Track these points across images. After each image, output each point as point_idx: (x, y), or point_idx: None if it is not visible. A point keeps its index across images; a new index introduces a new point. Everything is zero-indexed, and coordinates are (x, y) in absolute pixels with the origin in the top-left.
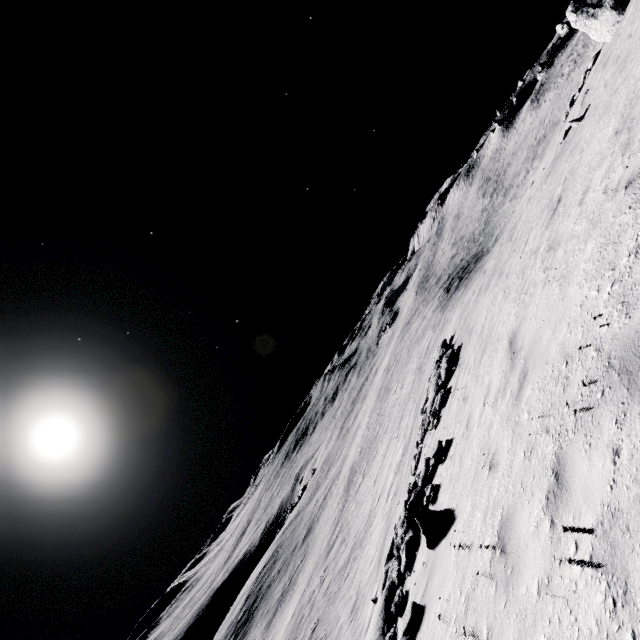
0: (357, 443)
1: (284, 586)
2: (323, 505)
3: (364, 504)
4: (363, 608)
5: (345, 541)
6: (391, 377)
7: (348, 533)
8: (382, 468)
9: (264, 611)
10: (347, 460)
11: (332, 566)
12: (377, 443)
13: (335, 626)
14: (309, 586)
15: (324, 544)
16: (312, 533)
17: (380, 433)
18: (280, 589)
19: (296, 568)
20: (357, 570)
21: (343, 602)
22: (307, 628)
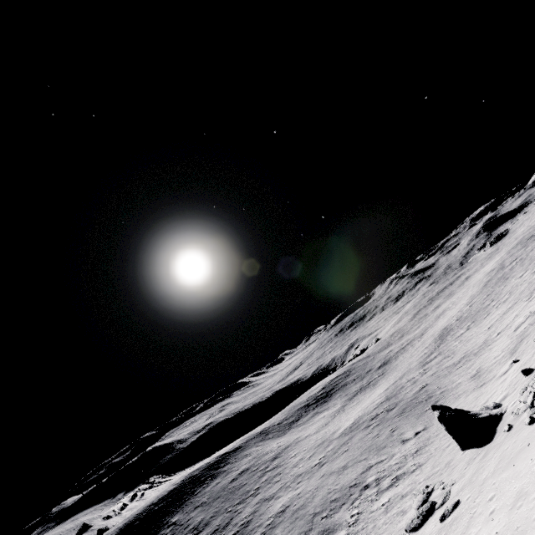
0: (450, 316)
1: (361, 386)
2: (401, 351)
3: (474, 339)
4: (490, 373)
5: (450, 356)
6: (511, 270)
7: (453, 353)
8: (501, 319)
9: (342, 394)
10: (434, 327)
11: (435, 367)
12: (488, 310)
13: (451, 384)
14: (403, 378)
15: (414, 364)
16: (390, 364)
17: (493, 304)
18: (357, 387)
19: (373, 379)
20: (474, 363)
21: (458, 376)
22: (413, 388)
